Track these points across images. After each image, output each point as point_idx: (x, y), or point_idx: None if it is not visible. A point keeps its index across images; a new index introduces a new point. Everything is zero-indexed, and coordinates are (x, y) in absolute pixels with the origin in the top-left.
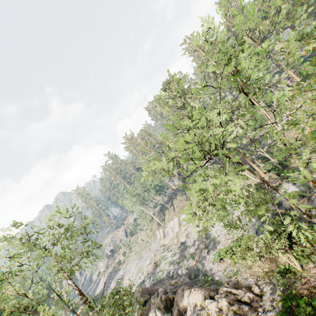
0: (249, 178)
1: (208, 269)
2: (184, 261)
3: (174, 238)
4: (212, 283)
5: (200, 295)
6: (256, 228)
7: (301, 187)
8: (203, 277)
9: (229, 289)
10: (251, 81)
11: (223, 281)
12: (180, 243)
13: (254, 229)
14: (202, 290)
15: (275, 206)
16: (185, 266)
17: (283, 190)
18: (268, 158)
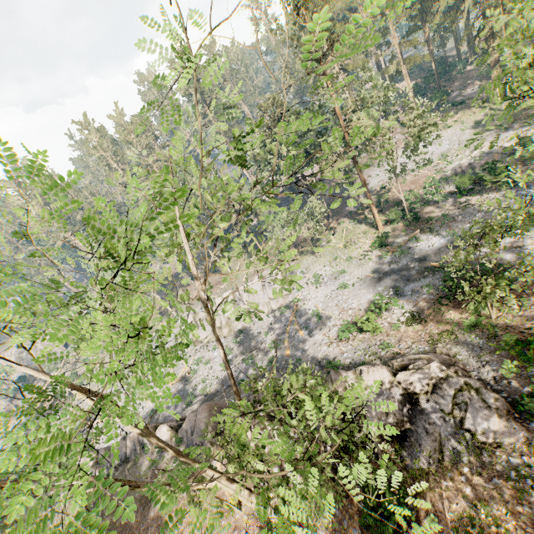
0: (355, 233)
1: (320, 355)
2: (259, 356)
3: (223, 327)
4: (345, 367)
5: (385, 371)
6: (393, 290)
7: (448, 238)
8: (317, 367)
9: (418, 356)
10: (365, 90)
11: (366, 361)
12: (236, 333)
13: (391, 292)
14: (381, 365)
15: (415, 262)
16: (265, 362)
17: (421, 243)
18: (384, 207)
